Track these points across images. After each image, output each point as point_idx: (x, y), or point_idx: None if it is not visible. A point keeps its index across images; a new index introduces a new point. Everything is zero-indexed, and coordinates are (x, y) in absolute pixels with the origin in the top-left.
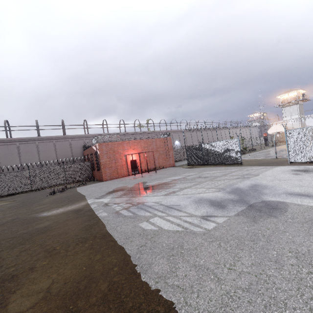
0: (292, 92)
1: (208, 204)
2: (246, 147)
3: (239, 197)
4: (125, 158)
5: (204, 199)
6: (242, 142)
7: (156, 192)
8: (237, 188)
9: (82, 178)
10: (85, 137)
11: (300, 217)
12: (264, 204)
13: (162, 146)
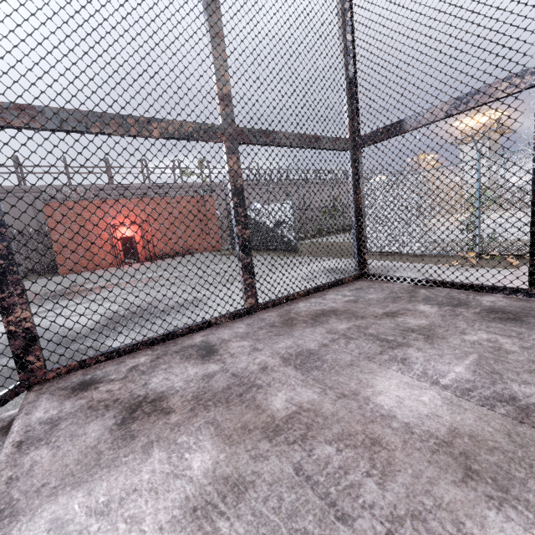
0: (482, 115)
1: (2, 347)
2: None
3: (88, 333)
4: (110, 232)
5: (38, 331)
6: None
7: (34, 308)
8: (151, 307)
9: (39, 267)
10: None
11: (2, 409)
12: (69, 356)
13: (194, 213)
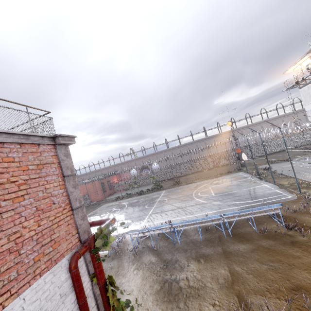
0: (304, 59)
1: None
2: (159, 184)
3: None
4: None
5: None
6: (153, 179)
7: None
8: None
9: None
10: (89, 173)
11: None
12: None
13: (92, 188)
